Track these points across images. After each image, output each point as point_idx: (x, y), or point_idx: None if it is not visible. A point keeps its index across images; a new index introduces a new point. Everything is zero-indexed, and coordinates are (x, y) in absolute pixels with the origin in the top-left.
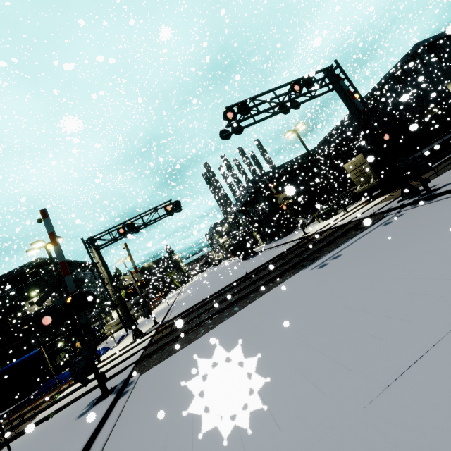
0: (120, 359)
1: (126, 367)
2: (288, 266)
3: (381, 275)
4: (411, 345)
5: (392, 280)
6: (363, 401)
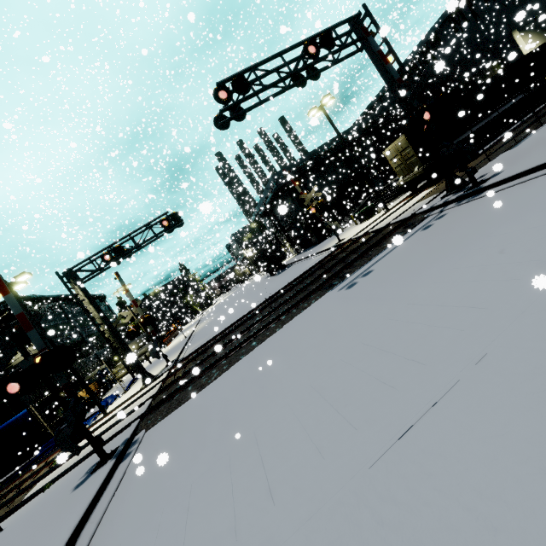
0: (126, 411)
1: (130, 423)
2: (316, 286)
3: (408, 300)
4: (419, 396)
5: (418, 308)
6: (360, 468)
